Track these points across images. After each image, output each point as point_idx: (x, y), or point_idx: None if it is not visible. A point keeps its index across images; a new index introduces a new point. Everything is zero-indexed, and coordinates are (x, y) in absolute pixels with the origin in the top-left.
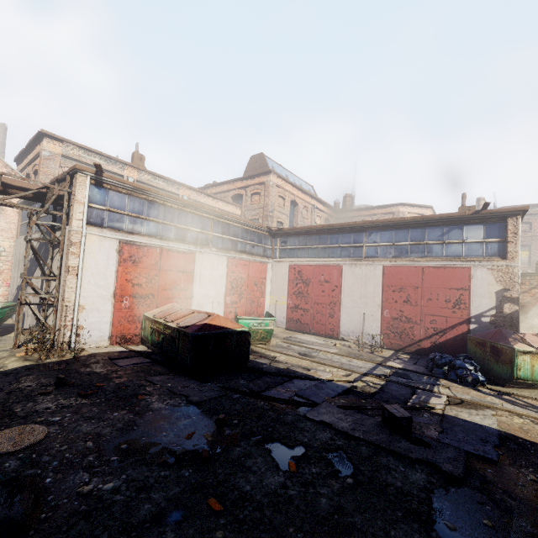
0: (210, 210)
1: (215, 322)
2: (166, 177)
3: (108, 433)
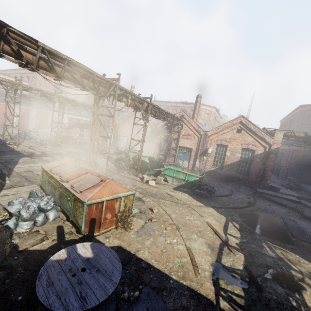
0: None
1: None
2: None
3: None
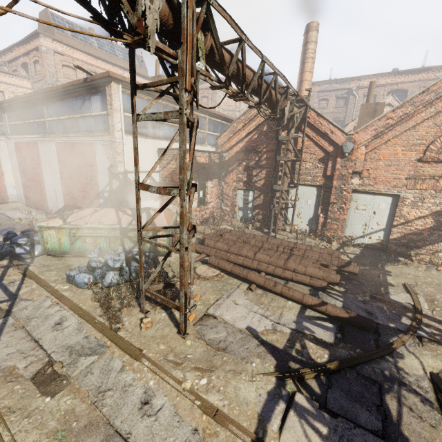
0: None
1: None
2: None
3: None
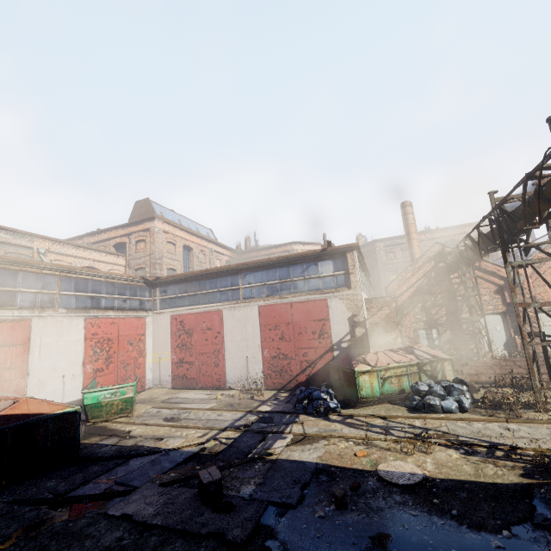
0: (53, 266)
1: (19, 410)
2: (10, 228)
3: None
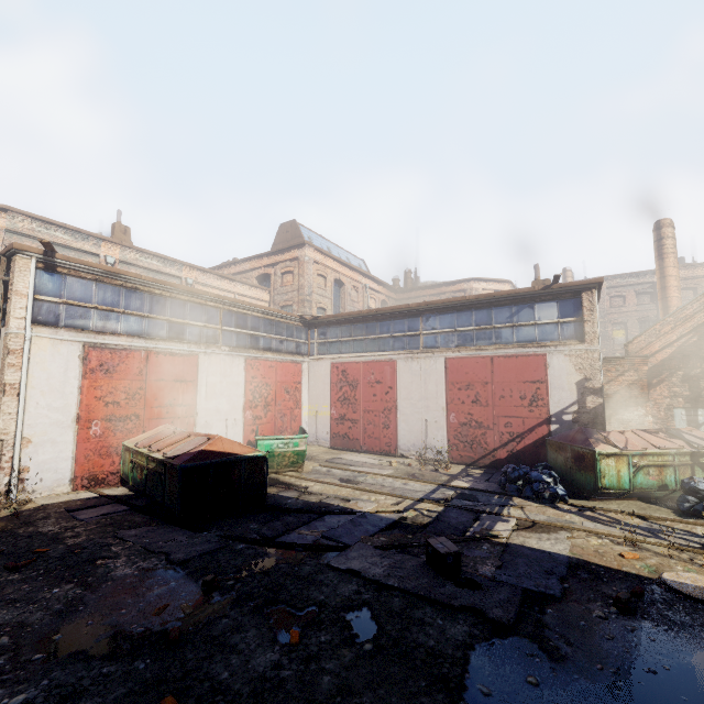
0: (217, 297)
1: (216, 447)
2: (161, 255)
3: (37, 620)
